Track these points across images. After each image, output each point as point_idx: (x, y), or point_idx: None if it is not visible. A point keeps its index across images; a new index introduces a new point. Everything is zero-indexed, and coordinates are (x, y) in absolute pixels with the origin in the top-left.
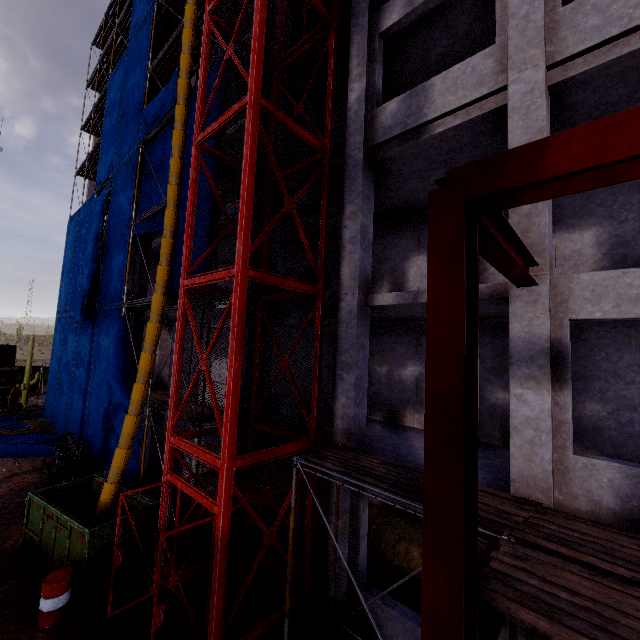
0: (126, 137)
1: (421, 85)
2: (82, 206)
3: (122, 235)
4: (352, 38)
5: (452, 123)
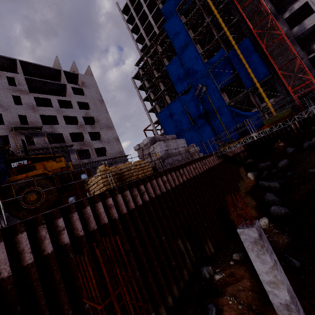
0: (196, 72)
1: (301, 23)
2: (169, 104)
3: (213, 92)
4: (277, 22)
5: (311, 25)
